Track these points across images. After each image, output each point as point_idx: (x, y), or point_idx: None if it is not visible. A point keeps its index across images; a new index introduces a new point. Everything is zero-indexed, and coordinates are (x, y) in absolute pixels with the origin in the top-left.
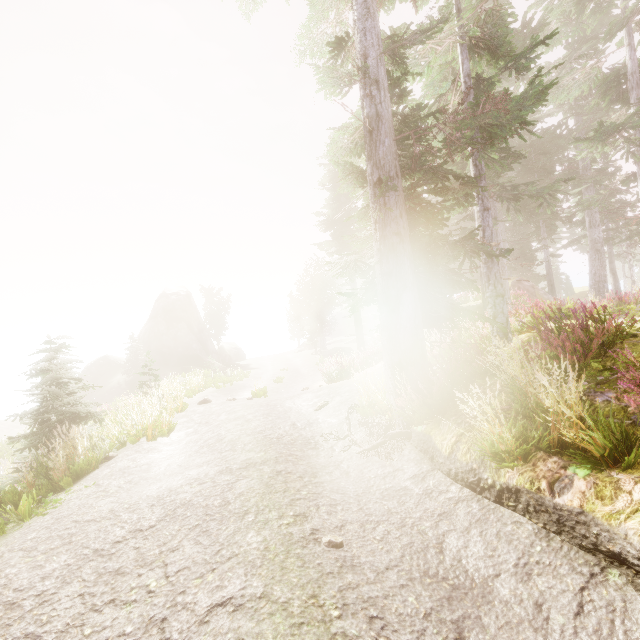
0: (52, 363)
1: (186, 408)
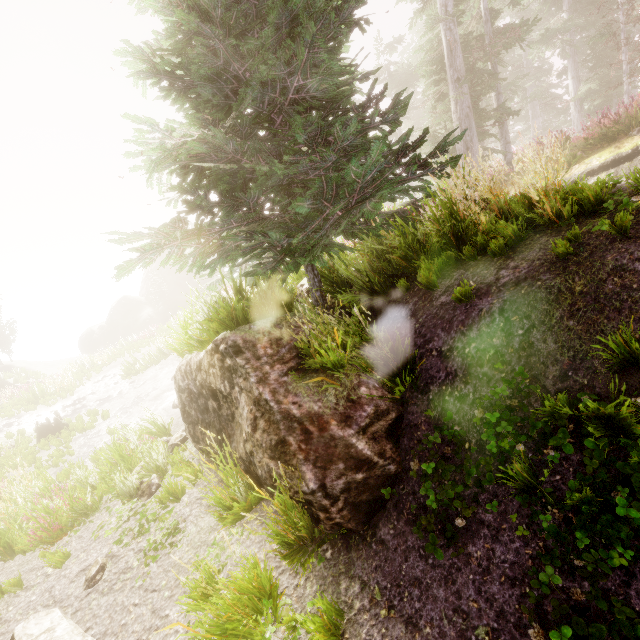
0: None
1: None
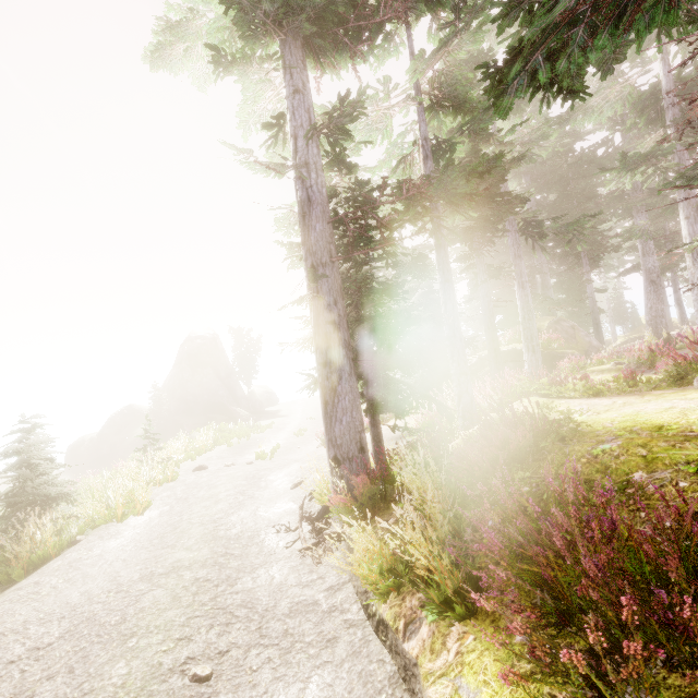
0: (26, 443)
1: (177, 477)
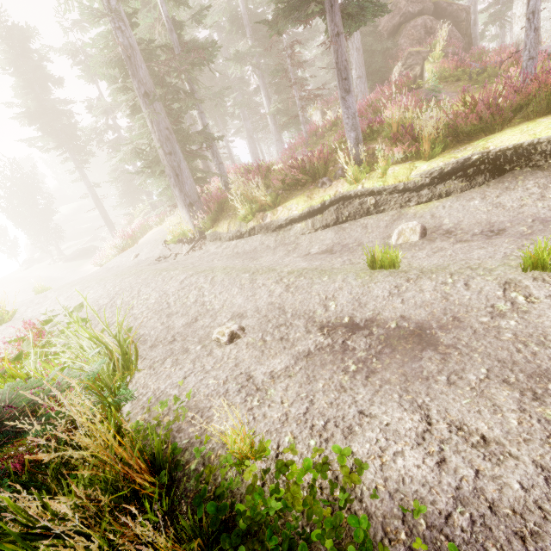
0: None
1: None
